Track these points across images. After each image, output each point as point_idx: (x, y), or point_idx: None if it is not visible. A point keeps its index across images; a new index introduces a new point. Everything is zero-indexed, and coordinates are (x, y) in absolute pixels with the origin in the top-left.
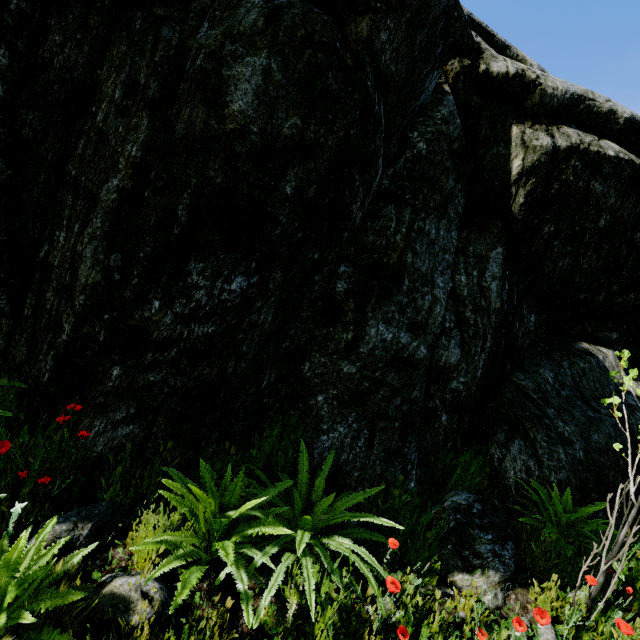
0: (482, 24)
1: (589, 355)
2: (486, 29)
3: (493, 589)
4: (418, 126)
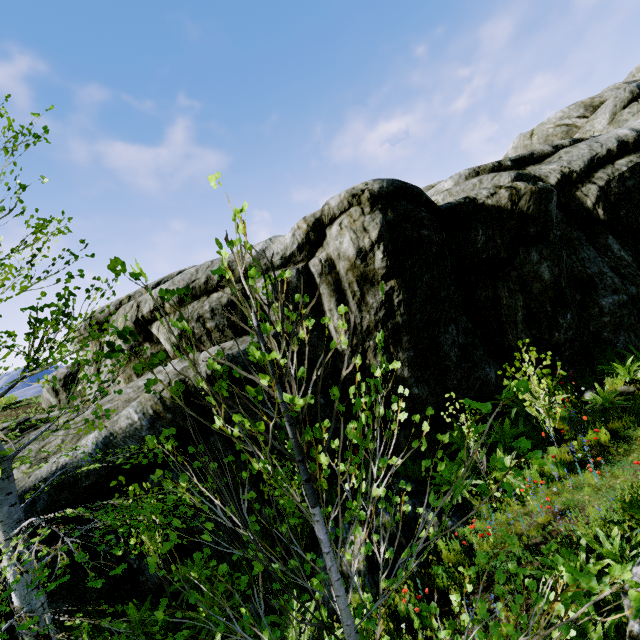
0: (517, 157)
1: None
2: (520, 158)
3: None
4: None
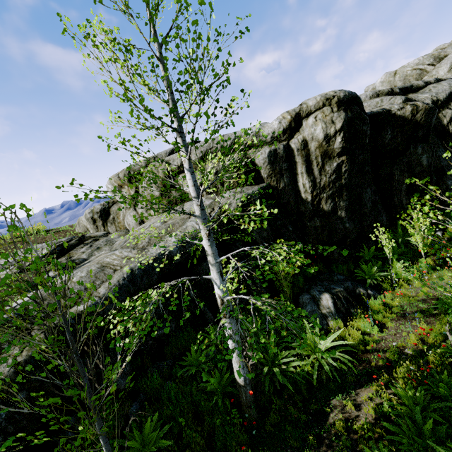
0: (402, 87)
1: None
2: (404, 87)
3: None
4: None
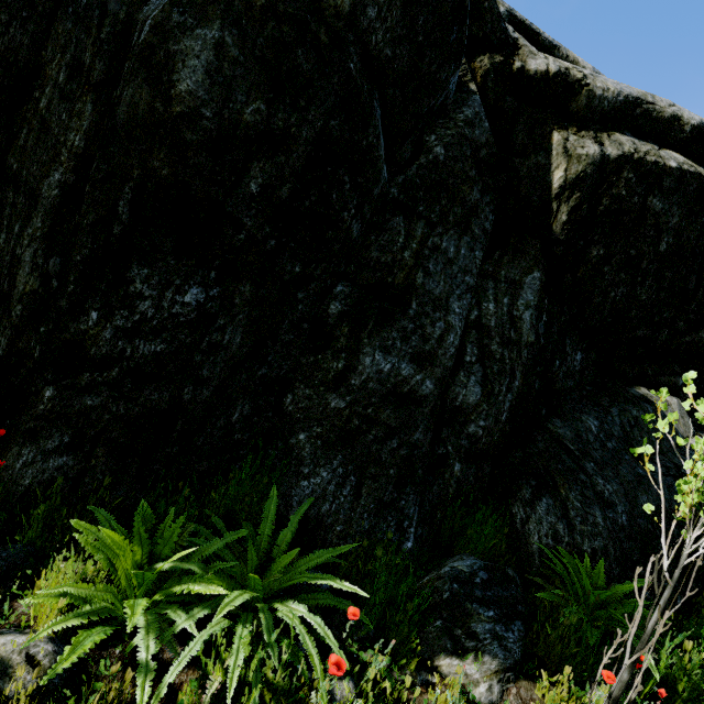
0: (525, 21)
1: (646, 402)
2: (530, 27)
3: (488, 680)
4: (437, 129)
